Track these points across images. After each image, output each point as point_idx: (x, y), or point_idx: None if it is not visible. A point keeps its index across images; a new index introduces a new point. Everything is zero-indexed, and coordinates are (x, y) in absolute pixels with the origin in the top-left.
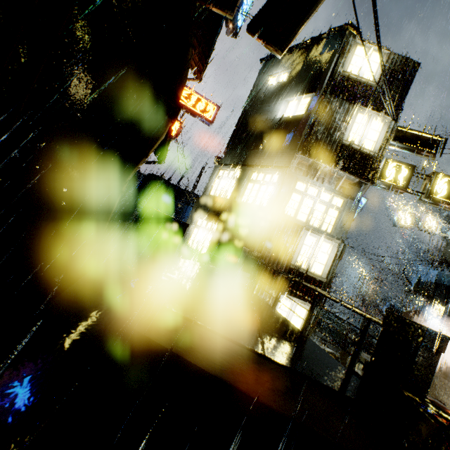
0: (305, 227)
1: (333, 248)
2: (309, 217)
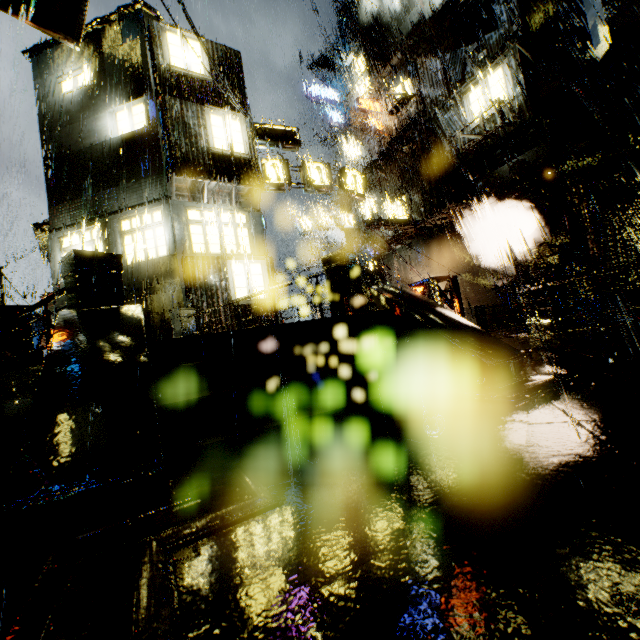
0: (225, 257)
1: (263, 266)
2: (222, 246)
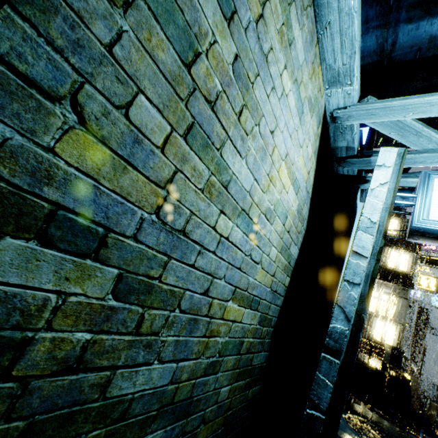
0: (374, 315)
1: (396, 328)
2: (376, 309)
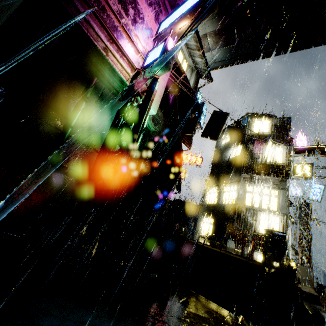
0: (258, 210)
1: (280, 219)
2: (260, 204)
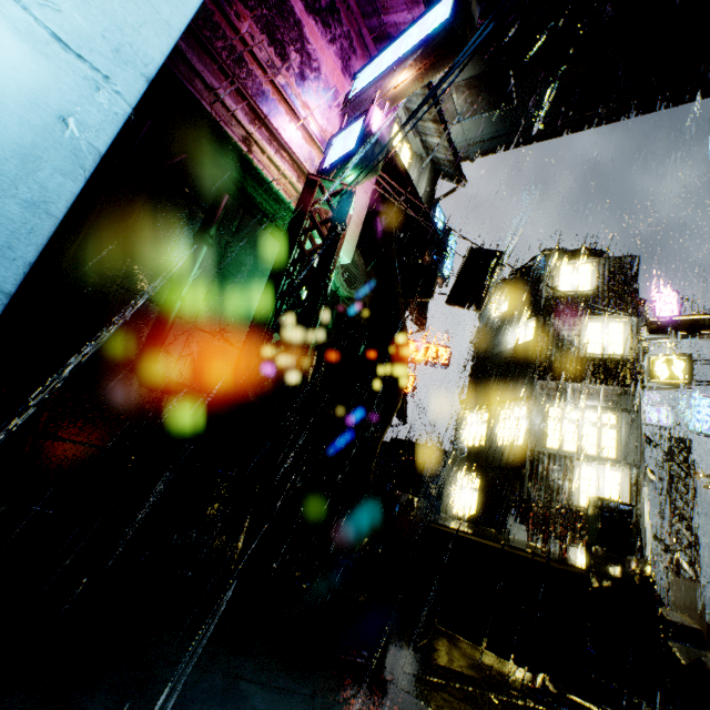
0: (574, 457)
1: (623, 476)
2: (578, 445)
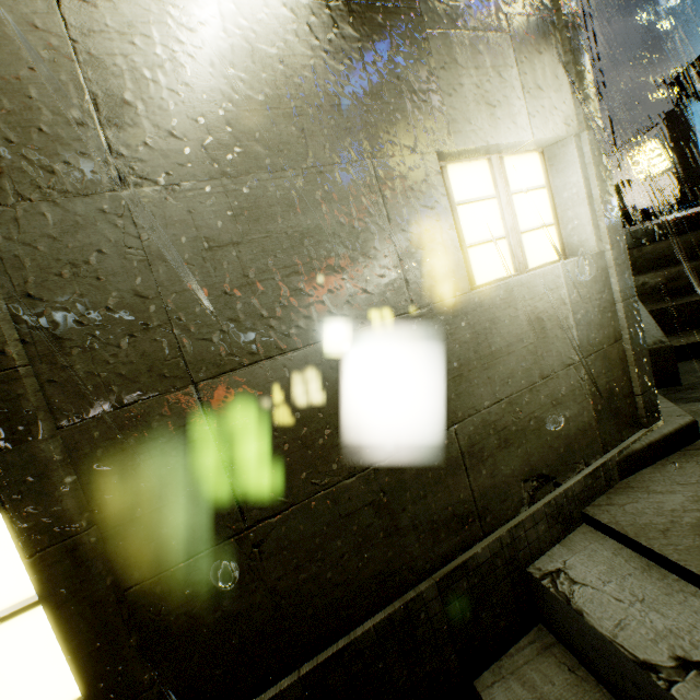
0: None
1: None
2: None
